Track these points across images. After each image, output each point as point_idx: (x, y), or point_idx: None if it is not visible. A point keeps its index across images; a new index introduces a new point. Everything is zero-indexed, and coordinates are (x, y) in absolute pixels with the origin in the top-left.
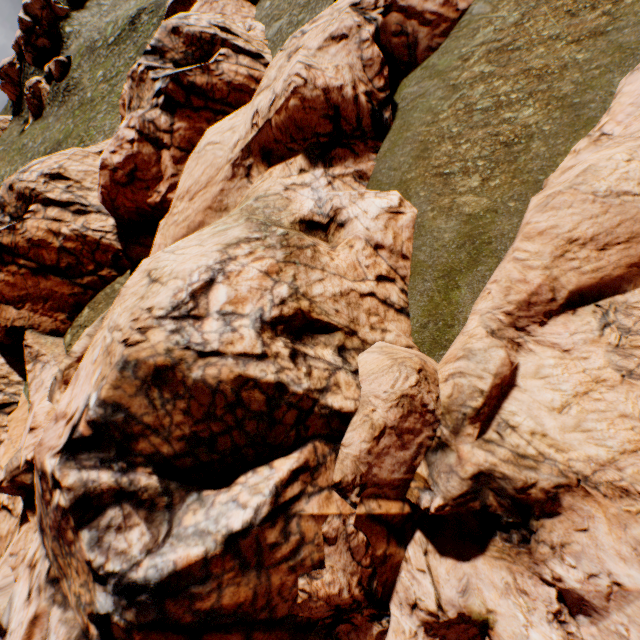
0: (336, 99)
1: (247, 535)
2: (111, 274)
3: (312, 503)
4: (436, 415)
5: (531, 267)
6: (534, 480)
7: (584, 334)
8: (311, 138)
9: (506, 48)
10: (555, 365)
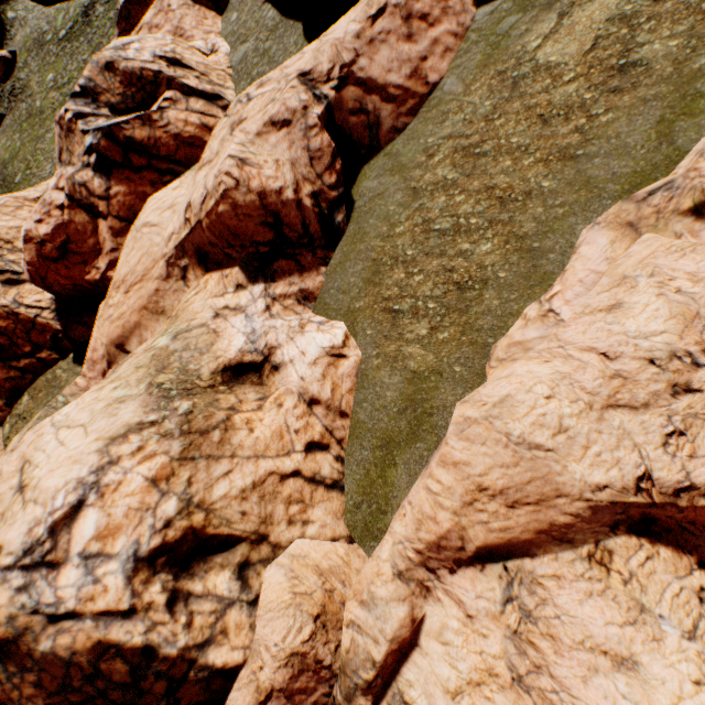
0: (275, 204)
1: None
2: (52, 356)
3: None
4: (333, 669)
5: (442, 505)
6: None
7: (488, 602)
8: (250, 246)
9: (473, 150)
10: (458, 631)
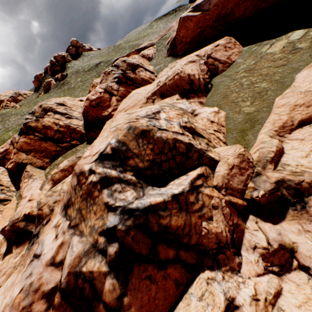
0: (192, 78)
1: (182, 195)
2: (76, 143)
3: (206, 190)
4: (253, 164)
5: (282, 115)
6: (302, 179)
7: (308, 133)
8: (181, 90)
9: (252, 69)
10: (299, 144)
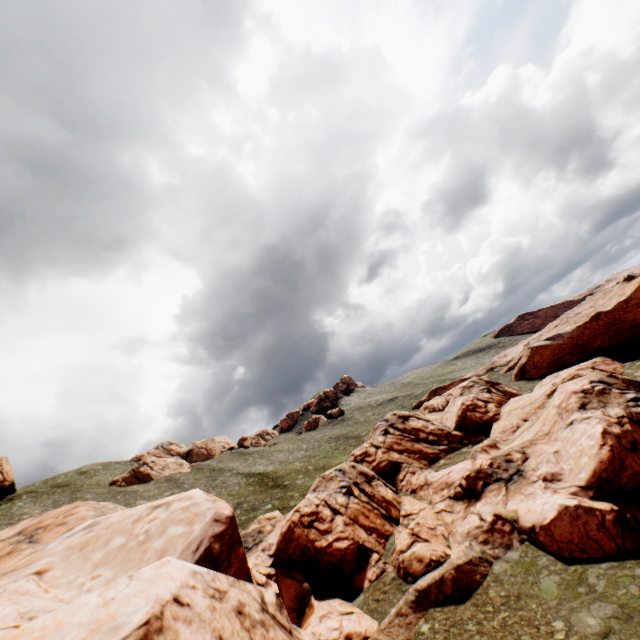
0: None
1: None
2: (456, 446)
3: None
4: None
5: None
6: None
7: None
8: None
9: None
10: None
